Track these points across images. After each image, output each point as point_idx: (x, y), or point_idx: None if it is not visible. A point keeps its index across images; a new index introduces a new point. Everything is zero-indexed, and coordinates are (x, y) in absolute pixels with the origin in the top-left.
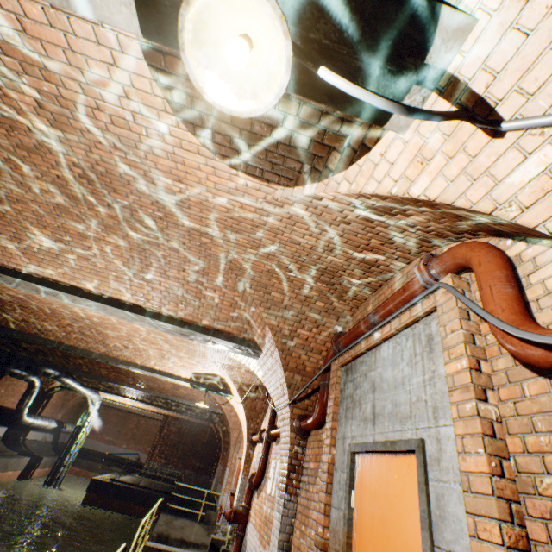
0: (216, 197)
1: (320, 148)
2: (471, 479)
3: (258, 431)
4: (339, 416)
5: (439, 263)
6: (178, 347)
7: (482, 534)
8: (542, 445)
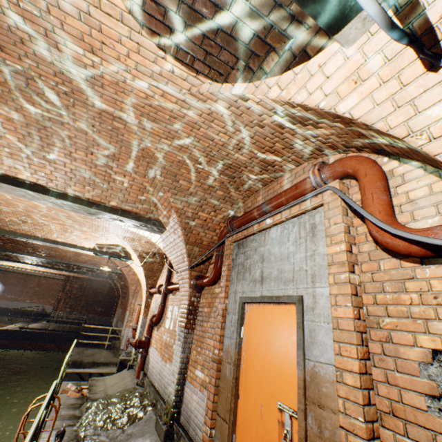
0: (136, 80)
1: (260, 46)
2: (340, 321)
3: (155, 286)
4: (231, 277)
5: (330, 170)
6: (81, 223)
7: (344, 353)
8: (387, 300)
